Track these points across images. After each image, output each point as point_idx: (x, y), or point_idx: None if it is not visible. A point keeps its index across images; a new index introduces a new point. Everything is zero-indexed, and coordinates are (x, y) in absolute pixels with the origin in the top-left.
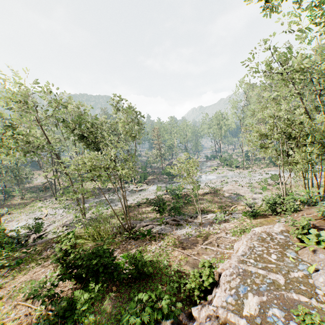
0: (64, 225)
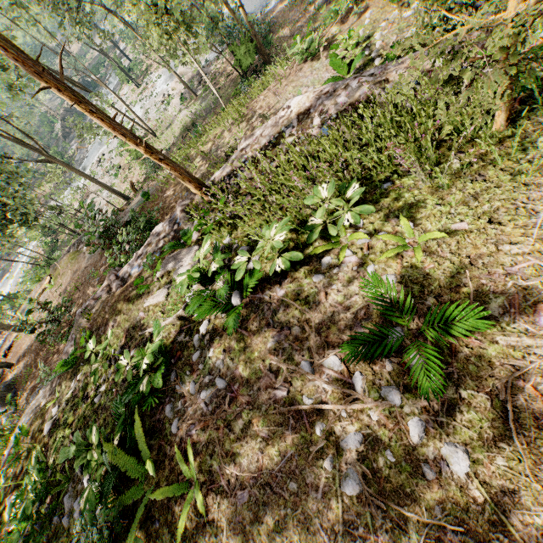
0: None
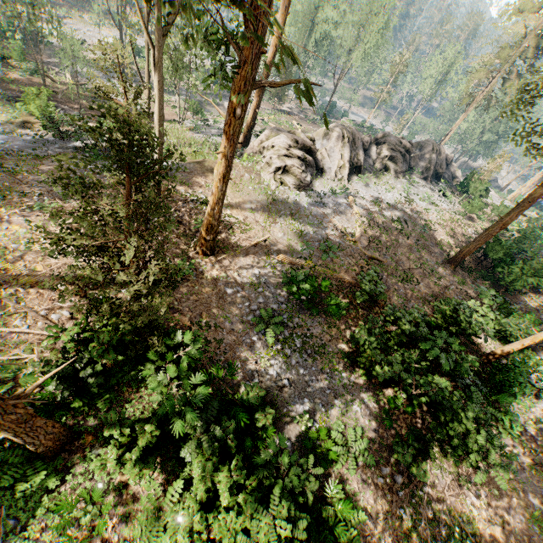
0: None
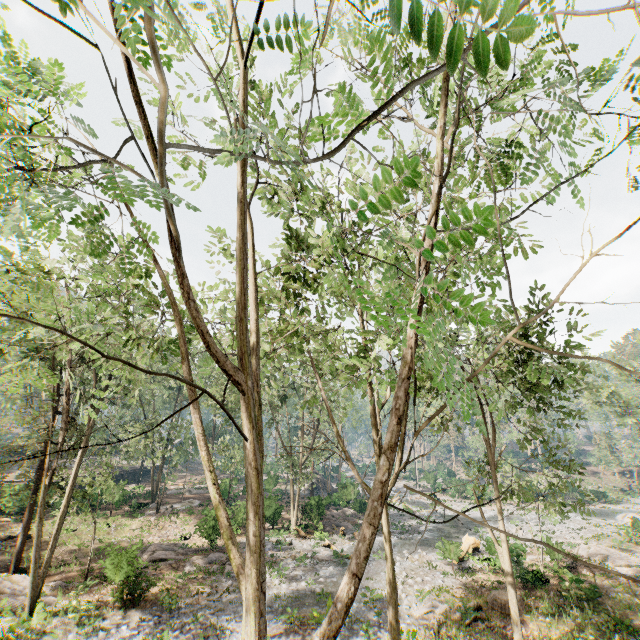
0: None
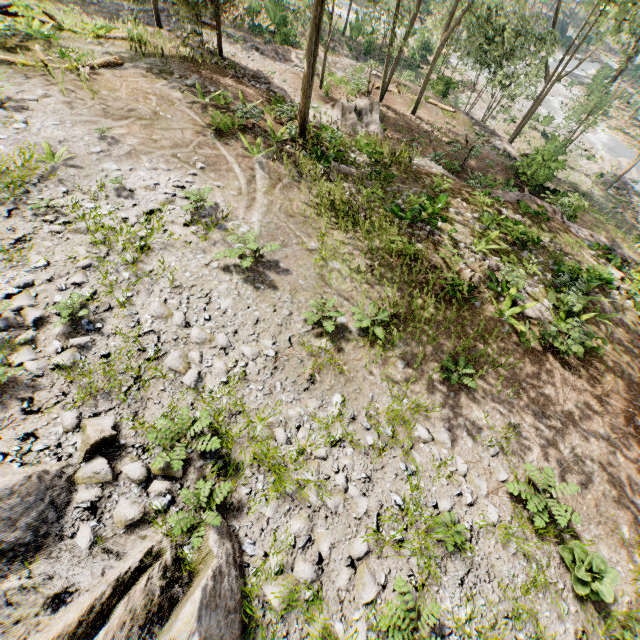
0: (288, 3)
